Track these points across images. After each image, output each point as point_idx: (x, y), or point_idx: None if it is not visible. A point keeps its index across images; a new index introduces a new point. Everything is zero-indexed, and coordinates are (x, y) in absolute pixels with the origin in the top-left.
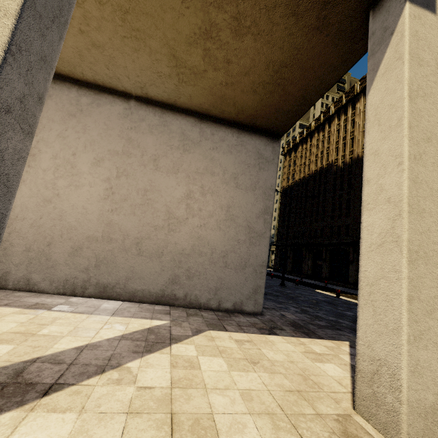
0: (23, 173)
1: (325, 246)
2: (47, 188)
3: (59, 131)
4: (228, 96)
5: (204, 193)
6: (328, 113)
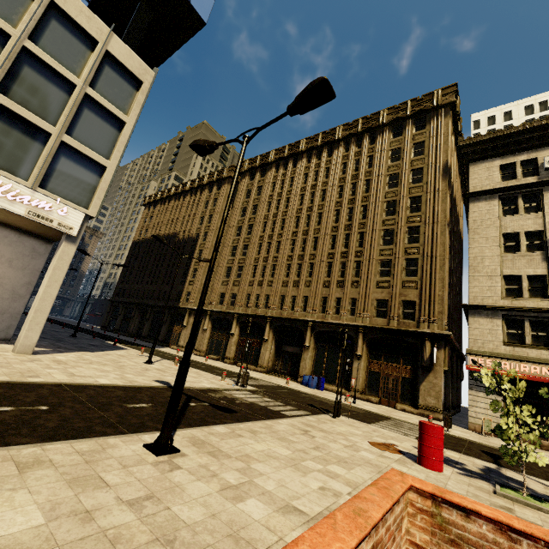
0: None
1: (151, 307)
2: None
3: None
4: (10, 221)
5: None
6: (186, 187)
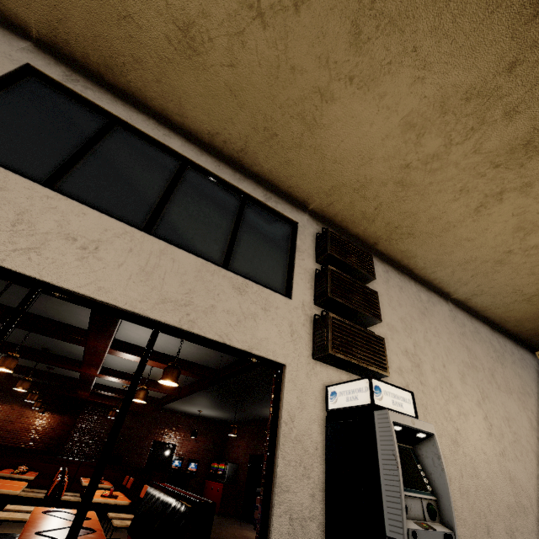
0: (421, 394)
1: None
2: (446, 419)
3: (422, 332)
4: None
5: (537, 421)
6: None
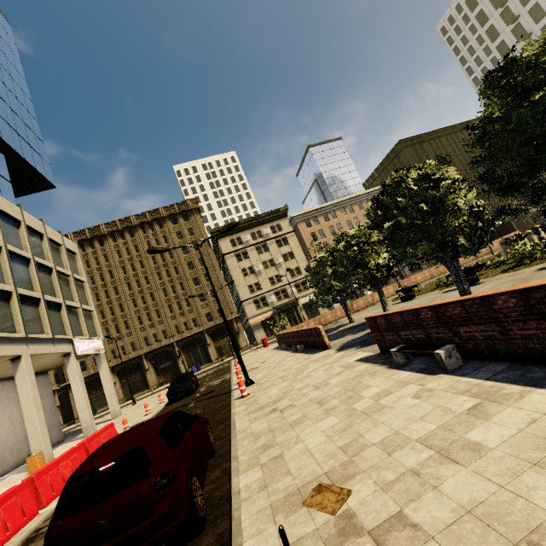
0: None
1: None
2: None
3: None
4: (46, 368)
5: None
6: None
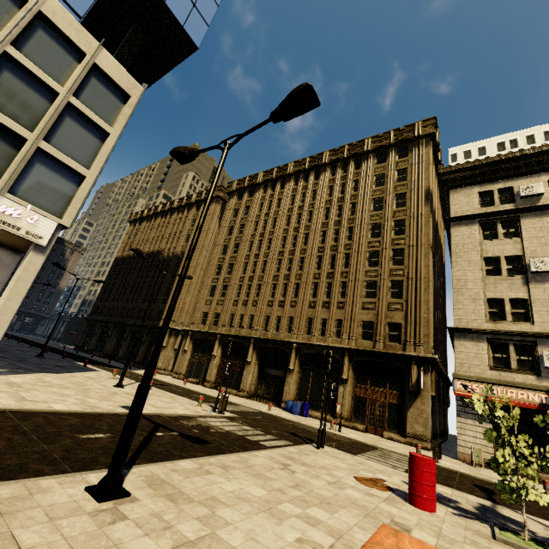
0: None
1: (130, 326)
2: None
3: None
4: None
5: None
6: (173, 205)
